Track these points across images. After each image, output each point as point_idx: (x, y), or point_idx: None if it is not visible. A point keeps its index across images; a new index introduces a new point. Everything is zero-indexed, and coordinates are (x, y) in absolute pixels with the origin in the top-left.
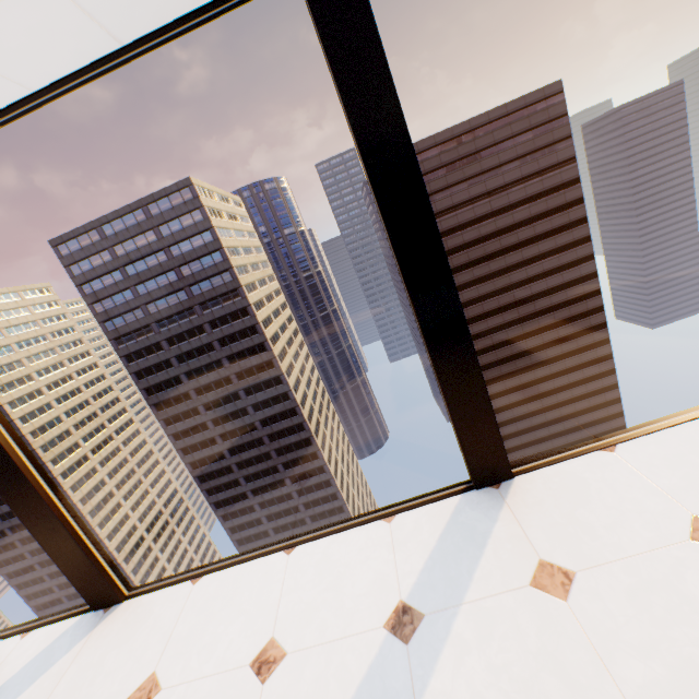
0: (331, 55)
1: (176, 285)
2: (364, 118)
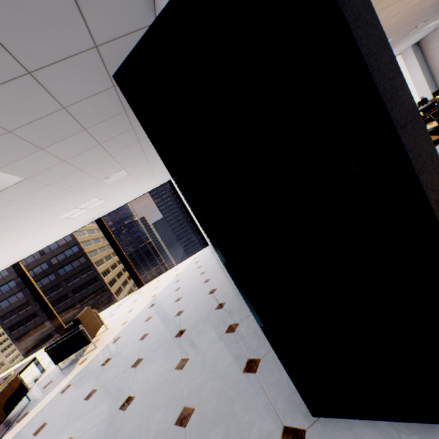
0: (19, 275)
1: (48, 271)
2: (25, 281)
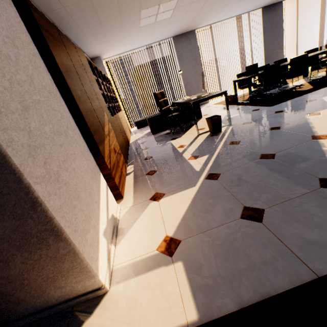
0: None
1: None
2: None
